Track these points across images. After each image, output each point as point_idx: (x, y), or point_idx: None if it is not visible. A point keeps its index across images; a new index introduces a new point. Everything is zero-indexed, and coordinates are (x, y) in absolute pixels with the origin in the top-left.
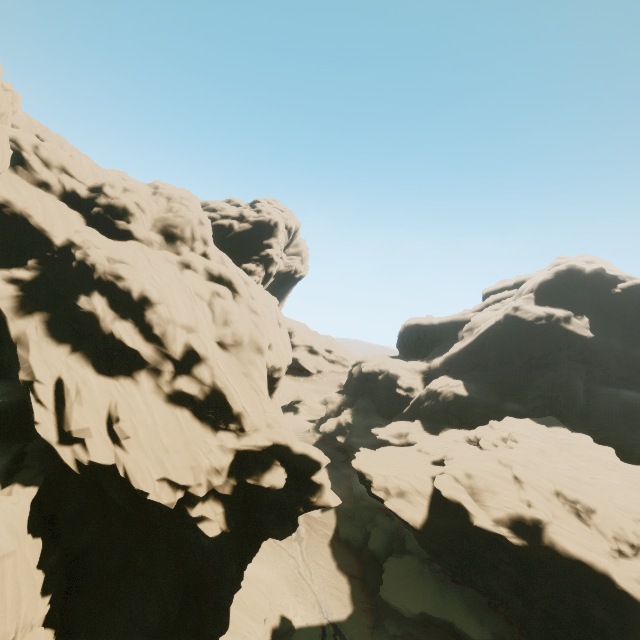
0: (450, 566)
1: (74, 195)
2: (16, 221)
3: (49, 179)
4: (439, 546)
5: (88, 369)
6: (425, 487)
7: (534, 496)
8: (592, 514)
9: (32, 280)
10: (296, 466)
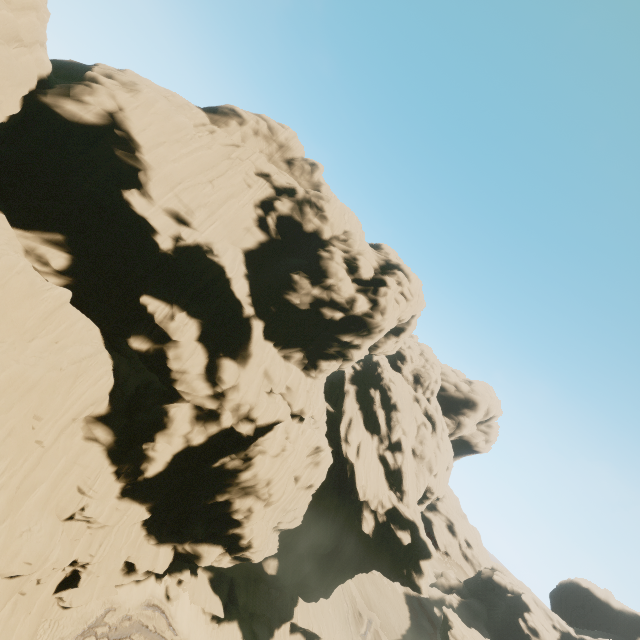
0: None
1: None
2: None
3: None
4: None
5: (362, 420)
6: None
7: None
8: None
9: (359, 371)
10: (417, 544)
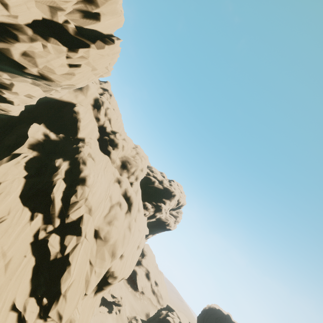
0: None
1: (104, 128)
2: (74, 120)
3: (101, 118)
4: None
5: (18, 190)
6: None
7: None
8: None
9: (53, 140)
10: None
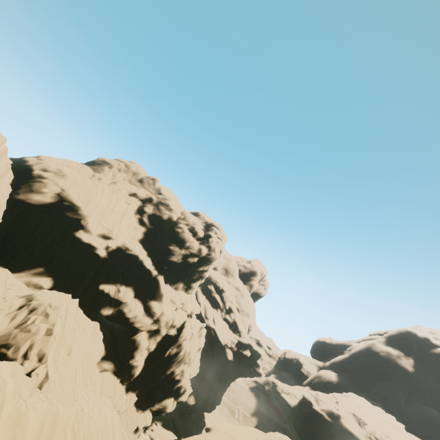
0: (305, 438)
1: None
2: None
3: None
4: (301, 424)
5: (210, 304)
6: (299, 396)
7: (341, 408)
8: (365, 425)
9: None
10: (253, 353)
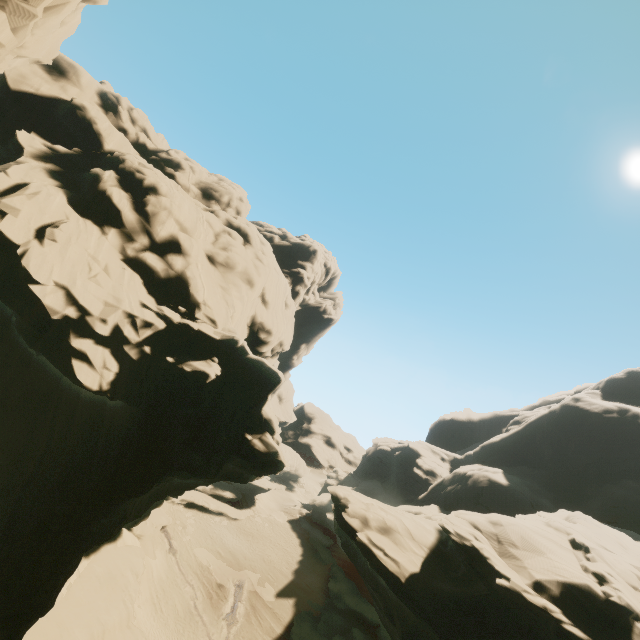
0: None
1: (143, 147)
2: (83, 123)
3: (129, 129)
4: None
5: (62, 195)
6: (424, 534)
7: (609, 573)
8: None
9: (67, 153)
10: (238, 376)
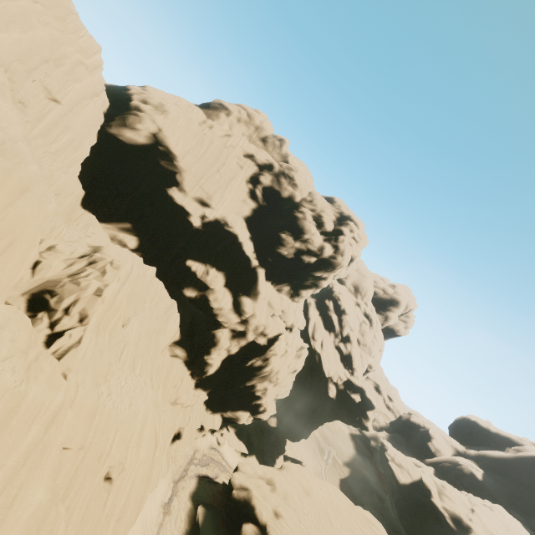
0: (407, 525)
1: None
2: None
3: None
4: (406, 507)
5: (322, 323)
6: (414, 475)
7: (476, 520)
8: None
9: None
10: (364, 401)
